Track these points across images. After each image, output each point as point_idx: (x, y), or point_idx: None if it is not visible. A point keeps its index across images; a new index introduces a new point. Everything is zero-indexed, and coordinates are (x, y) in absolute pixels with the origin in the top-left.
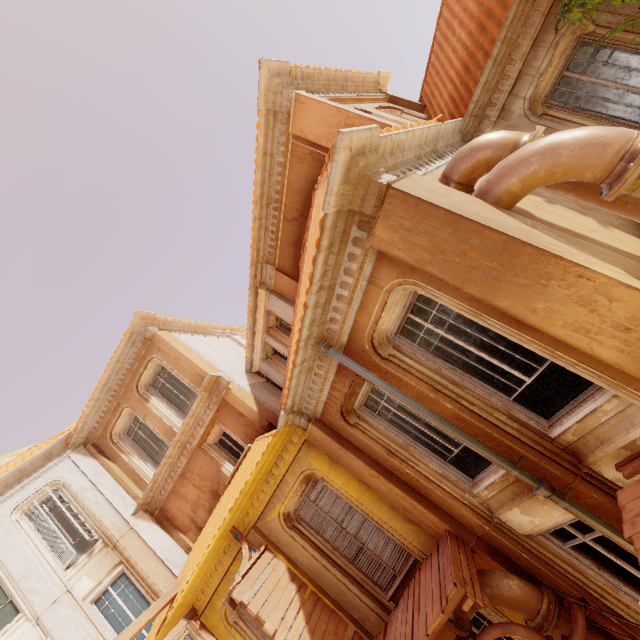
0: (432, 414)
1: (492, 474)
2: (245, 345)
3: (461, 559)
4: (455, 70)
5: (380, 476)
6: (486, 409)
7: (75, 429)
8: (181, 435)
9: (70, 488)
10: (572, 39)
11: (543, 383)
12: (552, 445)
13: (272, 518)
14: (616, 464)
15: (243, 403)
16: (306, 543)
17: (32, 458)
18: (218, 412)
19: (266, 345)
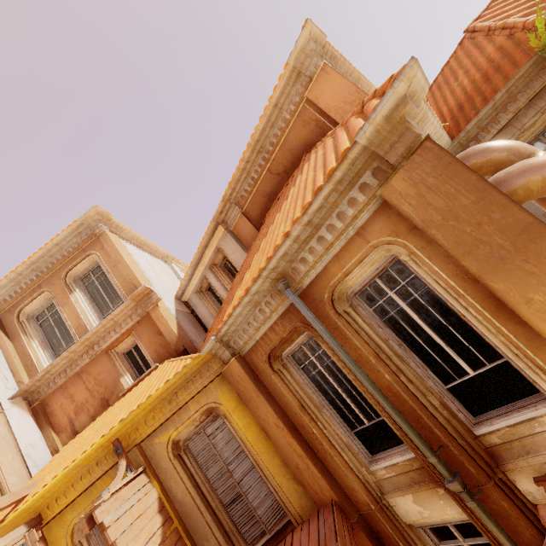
0: (369, 379)
1: (397, 455)
2: (180, 276)
3: (345, 533)
4: (448, 107)
5: (285, 428)
6: (422, 390)
7: None
8: (93, 334)
9: None
10: None
11: (485, 380)
12: (475, 442)
13: (160, 441)
14: (535, 477)
15: (166, 323)
16: (186, 476)
17: None
18: (138, 324)
19: (204, 279)
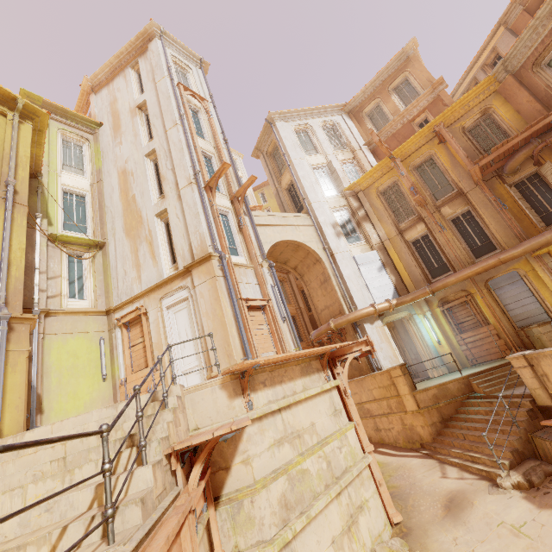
0: None
1: None
2: None
3: None
4: None
5: (533, 100)
6: None
7: (350, 102)
8: (406, 111)
9: (340, 126)
10: None
11: None
12: None
13: (455, 127)
14: None
15: (450, 98)
16: (467, 139)
17: (331, 106)
18: (430, 104)
19: (472, 82)
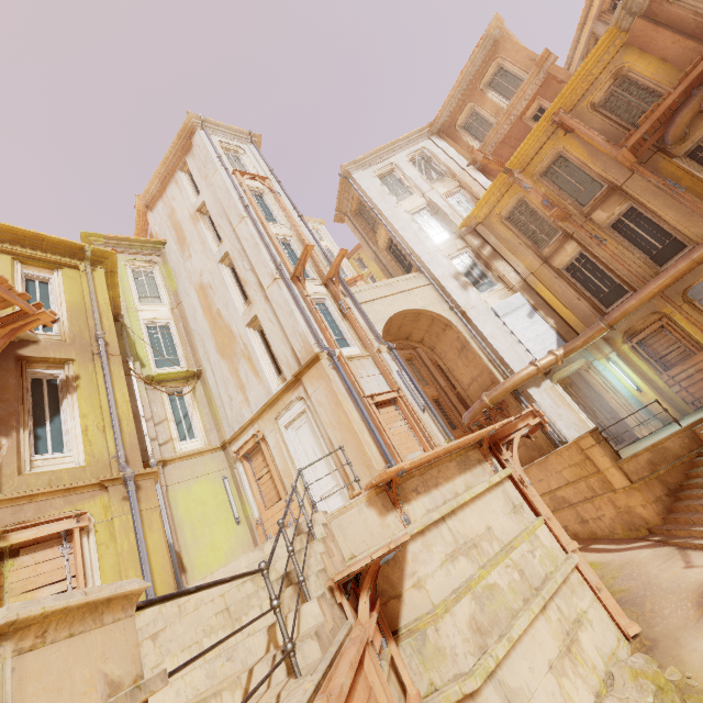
0: None
1: None
2: None
3: None
4: None
5: (680, 38)
6: None
7: (435, 119)
8: (510, 107)
9: (431, 152)
10: None
11: None
12: None
13: (581, 107)
14: None
15: (565, 72)
16: (602, 117)
17: (414, 132)
18: (541, 88)
19: (590, 39)
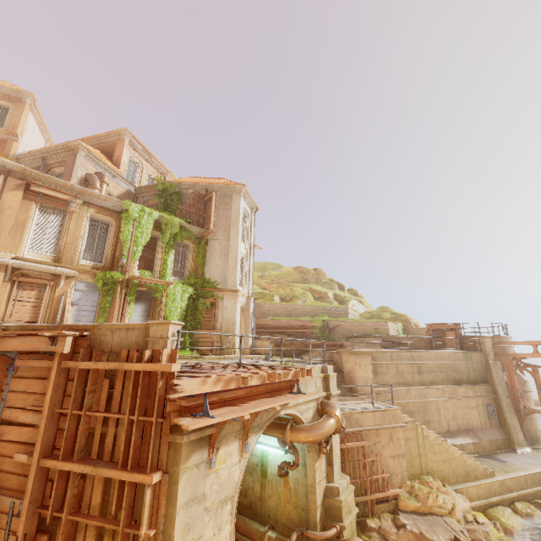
0: None
1: None
2: None
3: None
4: None
5: None
6: None
7: None
8: None
9: None
10: (158, 202)
11: None
12: None
13: None
14: None
15: (10, 149)
16: None
17: None
18: None
19: None
